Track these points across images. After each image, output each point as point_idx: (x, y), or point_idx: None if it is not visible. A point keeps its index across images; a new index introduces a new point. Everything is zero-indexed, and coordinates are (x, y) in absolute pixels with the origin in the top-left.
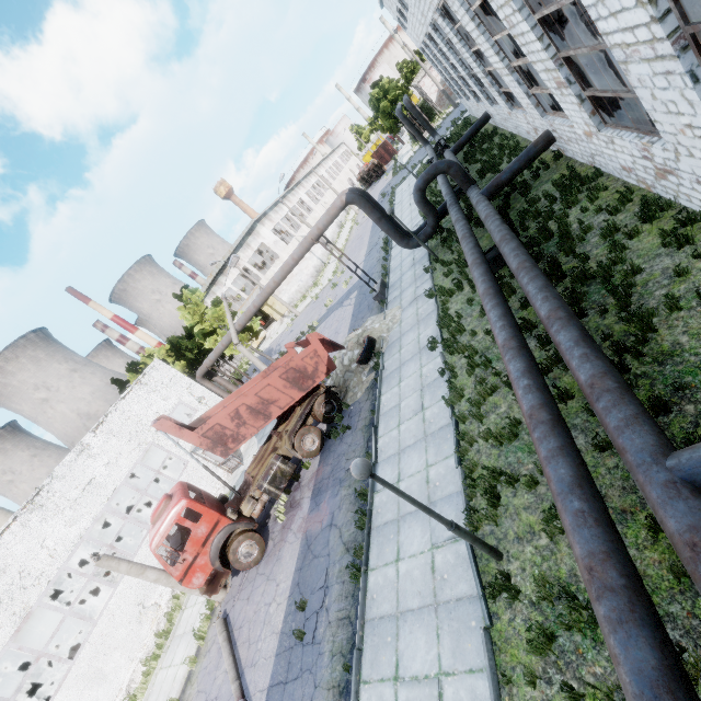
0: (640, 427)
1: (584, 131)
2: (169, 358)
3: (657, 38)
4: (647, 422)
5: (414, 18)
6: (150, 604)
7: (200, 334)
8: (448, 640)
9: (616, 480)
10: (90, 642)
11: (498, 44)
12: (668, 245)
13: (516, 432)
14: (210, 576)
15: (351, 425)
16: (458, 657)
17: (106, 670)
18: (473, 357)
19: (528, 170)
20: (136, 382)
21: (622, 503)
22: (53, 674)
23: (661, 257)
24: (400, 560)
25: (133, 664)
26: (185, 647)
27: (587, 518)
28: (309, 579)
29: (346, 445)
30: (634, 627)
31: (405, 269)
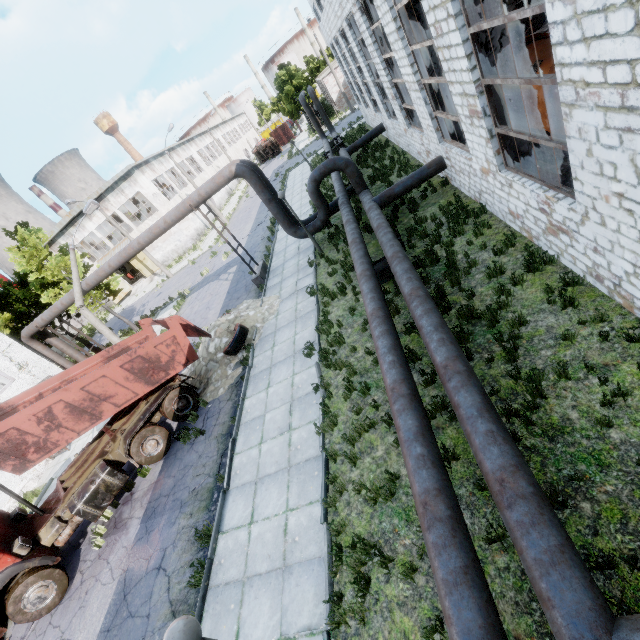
0: (570, 571)
1: (481, 167)
2: None
3: (638, 83)
4: (576, 560)
5: (331, 8)
6: None
7: (38, 284)
8: None
9: (507, 588)
10: None
11: (414, 55)
12: (552, 303)
13: (394, 490)
14: None
15: (205, 428)
16: None
17: None
18: (351, 377)
19: (417, 188)
20: None
21: (516, 626)
22: None
23: (545, 313)
24: None
25: None
26: None
27: None
28: None
29: (196, 454)
30: None
31: (289, 257)
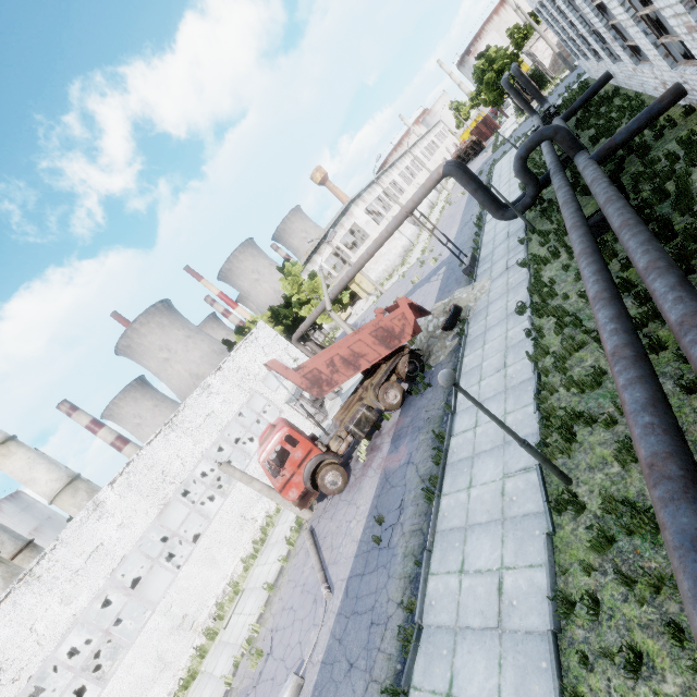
0: None
1: None
2: (269, 324)
3: None
4: None
5: None
6: (250, 517)
7: (297, 304)
8: (512, 544)
9: None
10: (207, 534)
11: None
12: None
13: (600, 380)
14: (302, 493)
15: (432, 383)
16: (519, 556)
17: (217, 559)
18: (563, 319)
19: (650, 130)
20: (245, 339)
21: None
22: (172, 566)
23: None
24: (472, 487)
25: (236, 559)
26: (277, 551)
27: (656, 429)
28: (386, 503)
29: (426, 400)
30: (685, 502)
31: (498, 243)
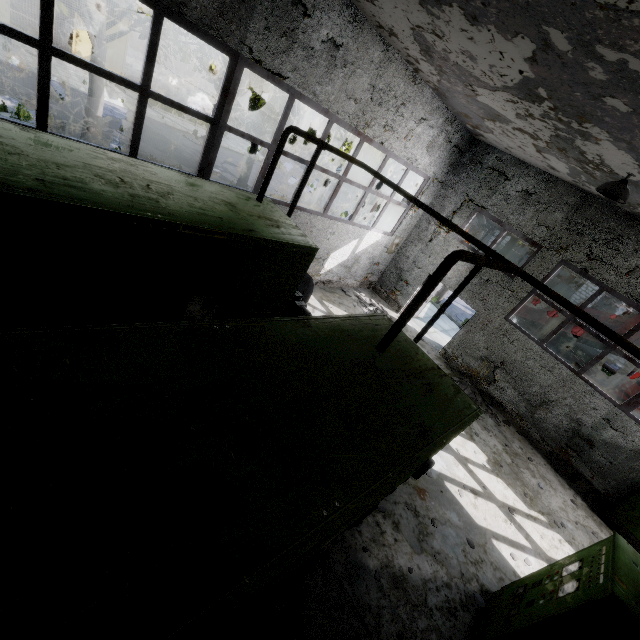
0: None
1: None
2: None
3: None
4: None
5: None
6: None
7: None
8: None
9: None
10: None
11: None
12: None
13: None
14: None
15: None
16: None
17: None
18: None
19: None
20: None
21: None
22: None
23: None
24: None
25: None
26: None
27: None
28: None
29: None
30: None
31: None
